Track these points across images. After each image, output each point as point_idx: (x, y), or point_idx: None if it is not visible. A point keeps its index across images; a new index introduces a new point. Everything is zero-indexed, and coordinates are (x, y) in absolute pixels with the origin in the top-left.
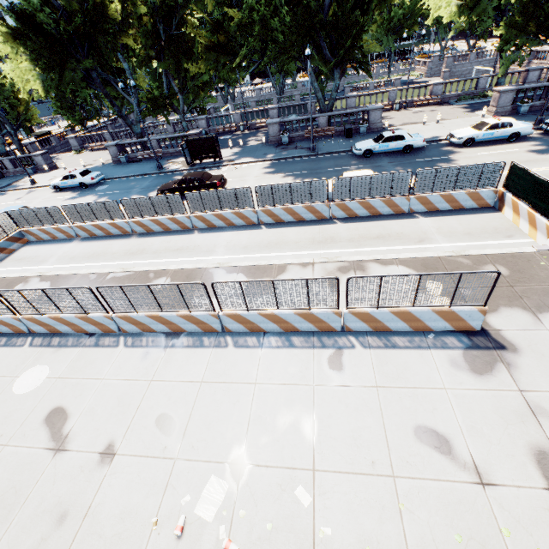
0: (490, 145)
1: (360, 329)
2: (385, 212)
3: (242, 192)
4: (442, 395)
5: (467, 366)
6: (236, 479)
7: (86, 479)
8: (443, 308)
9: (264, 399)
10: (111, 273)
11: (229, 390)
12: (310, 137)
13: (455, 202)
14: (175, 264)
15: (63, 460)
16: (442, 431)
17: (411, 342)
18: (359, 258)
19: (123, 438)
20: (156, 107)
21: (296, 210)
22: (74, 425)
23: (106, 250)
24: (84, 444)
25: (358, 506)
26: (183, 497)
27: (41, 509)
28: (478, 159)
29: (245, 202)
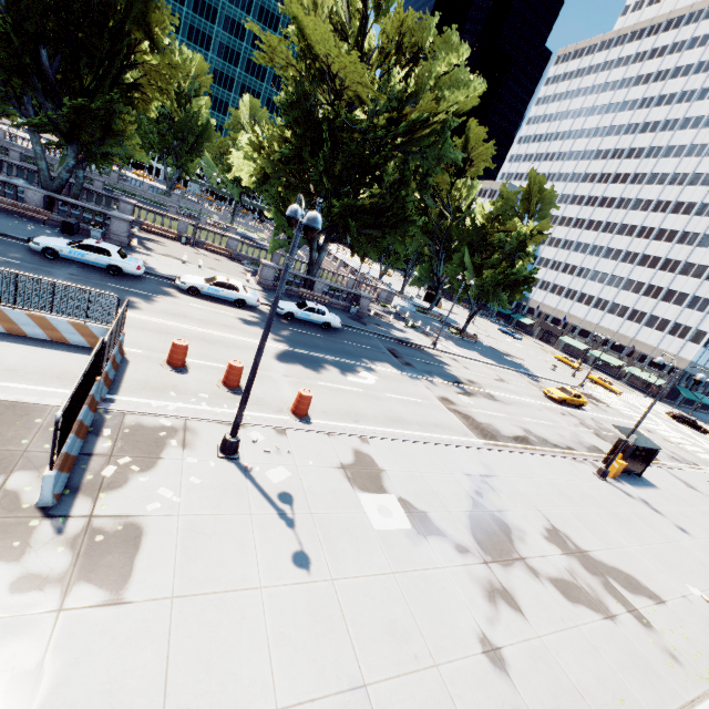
0: (216, 302)
1: None
2: None
3: None
4: None
5: None
6: None
7: None
8: None
9: None
10: None
11: None
12: (6, 209)
13: (56, 332)
14: None
15: None
16: None
17: None
18: None
19: None
20: None
21: None
22: None
23: None
24: None
25: None
26: None
27: None
28: (181, 308)
29: None
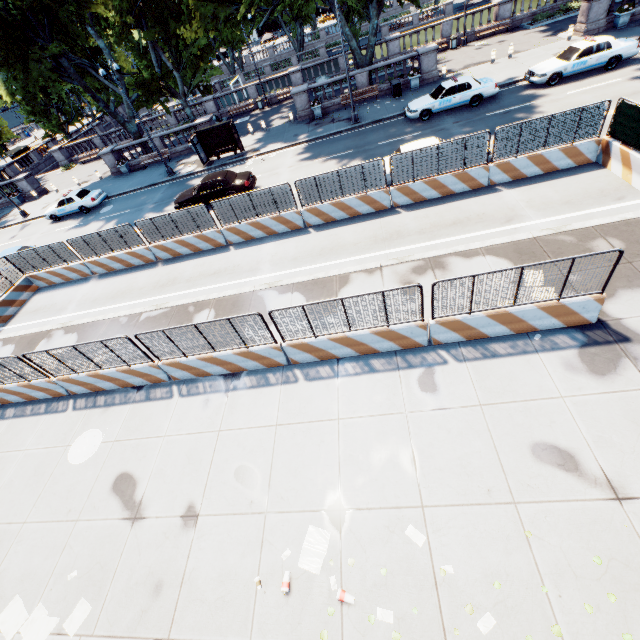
0: (582, 78)
1: (451, 341)
2: (459, 189)
3: (279, 191)
4: (559, 405)
5: (585, 368)
6: (337, 526)
7: (173, 546)
8: (551, 302)
9: (352, 435)
10: (143, 313)
11: (310, 431)
12: (348, 104)
13: (547, 164)
14: (216, 292)
15: (143, 528)
16: (564, 447)
17: (514, 348)
18: (436, 253)
19: (203, 498)
20: (150, 94)
21: (348, 204)
22: (145, 490)
23: (131, 285)
24: (162, 509)
25: (478, 539)
26: (282, 552)
27: (133, 582)
28: (568, 101)
29: (285, 202)
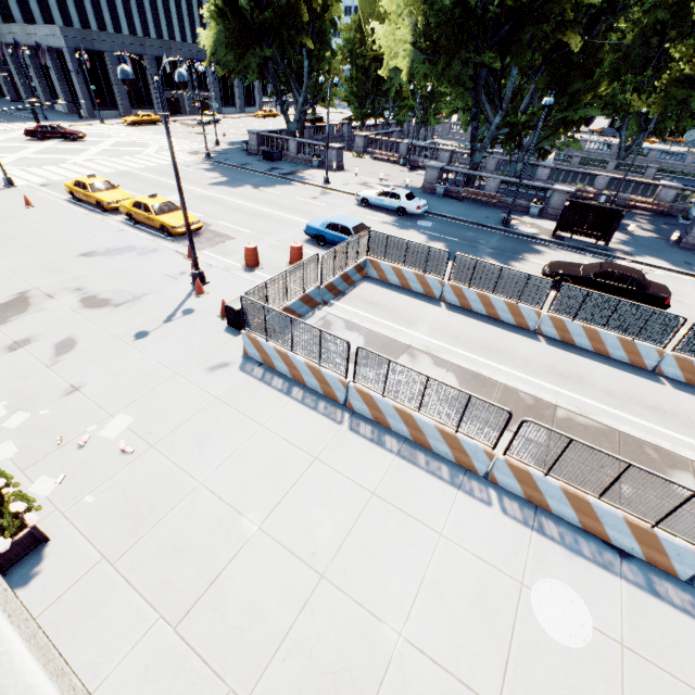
0: None
1: None
2: None
3: None
4: None
5: None
6: None
7: None
8: None
9: None
10: (558, 406)
11: None
12: None
13: None
14: (675, 443)
15: None
16: None
17: None
18: None
19: None
20: (510, 135)
21: None
22: None
23: (507, 346)
24: None
25: None
26: None
27: None
28: None
29: None
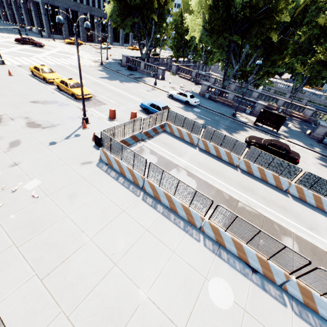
0: None
1: None
2: None
3: None
4: None
5: None
6: None
7: None
8: None
9: None
10: (239, 201)
11: None
12: None
13: None
14: (288, 224)
15: None
16: None
17: None
18: None
19: None
20: (242, 75)
21: None
22: None
23: (222, 171)
24: None
25: None
26: None
27: None
28: None
29: None
